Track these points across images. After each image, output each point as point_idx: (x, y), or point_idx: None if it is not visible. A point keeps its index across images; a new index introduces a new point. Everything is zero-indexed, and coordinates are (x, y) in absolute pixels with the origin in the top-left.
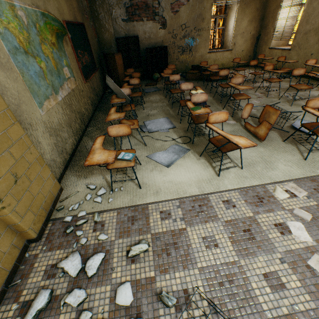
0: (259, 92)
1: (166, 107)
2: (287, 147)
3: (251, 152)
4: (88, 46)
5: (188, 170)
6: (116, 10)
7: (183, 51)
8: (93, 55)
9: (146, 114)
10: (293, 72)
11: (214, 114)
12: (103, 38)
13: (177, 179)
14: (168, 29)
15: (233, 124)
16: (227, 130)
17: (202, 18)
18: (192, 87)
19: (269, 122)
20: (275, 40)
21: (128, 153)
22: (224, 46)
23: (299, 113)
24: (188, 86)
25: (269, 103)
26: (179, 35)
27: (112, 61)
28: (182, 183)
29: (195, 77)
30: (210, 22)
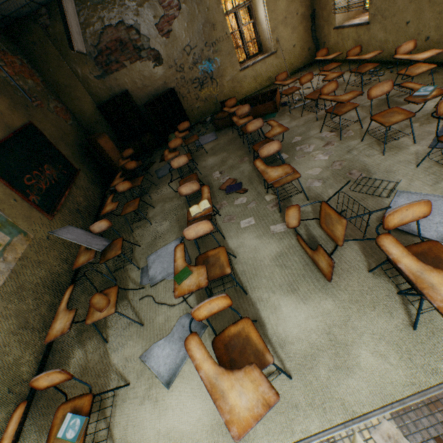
0: (328, 130)
1: (183, 209)
2: (377, 288)
3: (309, 318)
4: (51, 148)
5: (198, 394)
6: (82, 68)
7: (201, 84)
8: (67, 153)
9: (153, 236)
10: (370, 93)
11: (202, 307)
12: (82, 113)
13: (179, 424)
14: (167, 62)
15: (281, 235)
16: (270, 253)
17: (211, 25)
18: (199, 186)
19: (336, 234)
20: (340, 12)
21: (75, 418)
22: (263, 49)
23: (400, 172)
24: (191, 187)
25: (344, 157)
26: (186, 64)
27: (99, 147)
28: (185, 437)
29: (228, 122)
30: (225, 26)
